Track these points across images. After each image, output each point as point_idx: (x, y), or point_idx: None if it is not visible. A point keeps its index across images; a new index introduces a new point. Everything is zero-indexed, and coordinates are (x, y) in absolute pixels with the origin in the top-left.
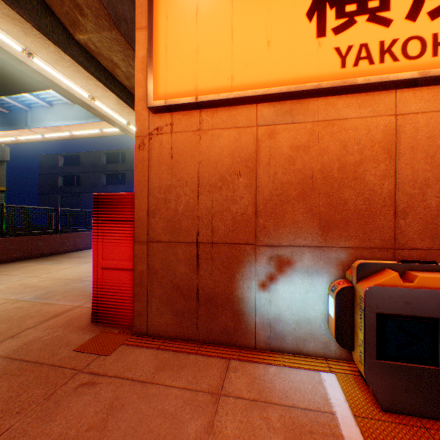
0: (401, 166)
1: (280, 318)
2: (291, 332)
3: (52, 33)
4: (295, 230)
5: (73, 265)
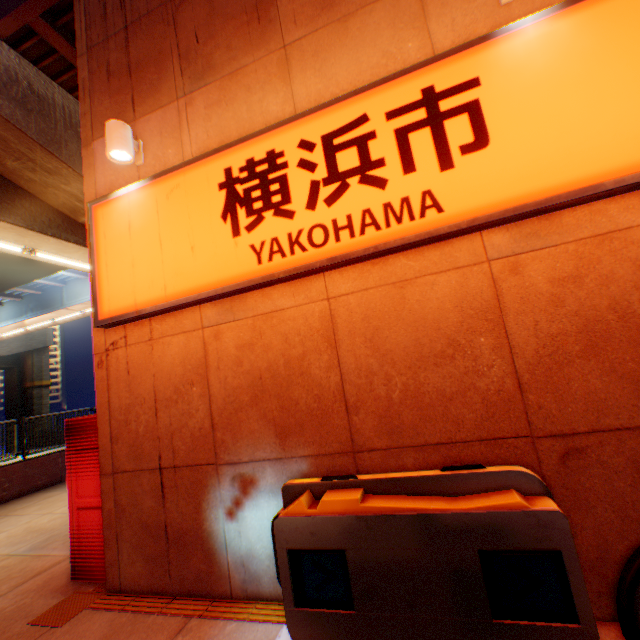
0: (344, 353)
1: (253, 553)
2: (266, 571)
3: (50, 227)
4: (254, 441)
5: None
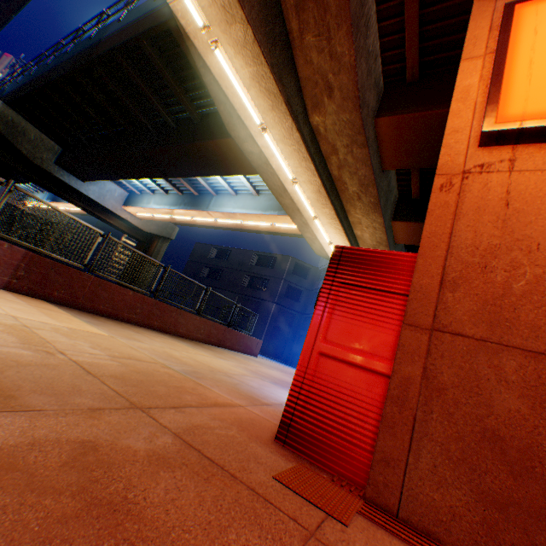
0: None
1: None
2: None
3: (294, 110)
4: None
5: (209, 354)
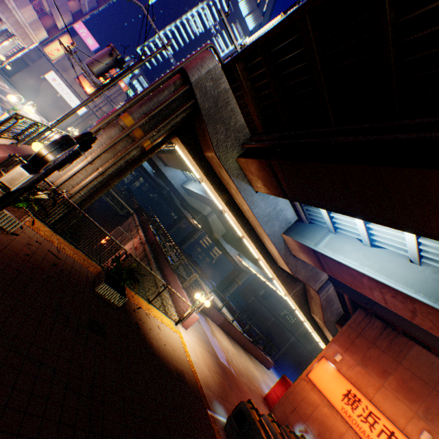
0: None
1: None
2: None
3: (305, 312)
4: (313, 427)
5: (253, 366)
